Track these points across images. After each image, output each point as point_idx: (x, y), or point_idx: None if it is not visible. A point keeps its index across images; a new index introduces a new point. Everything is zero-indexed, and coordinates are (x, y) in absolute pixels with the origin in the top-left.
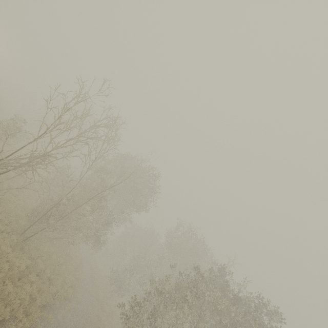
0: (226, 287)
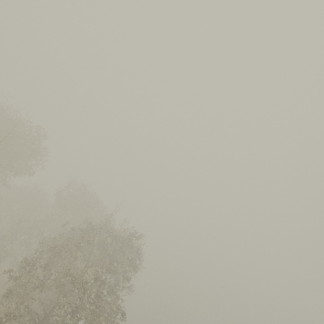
0: (111, 229)
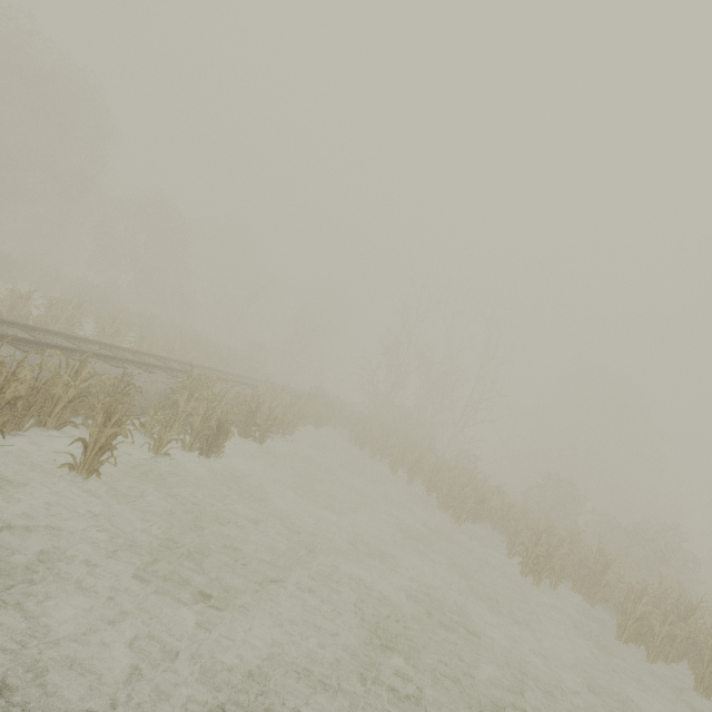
0: None
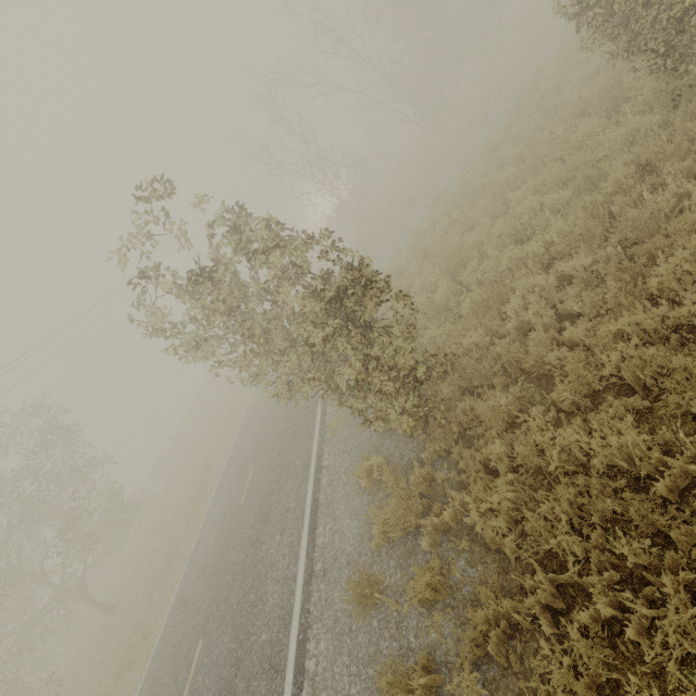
0: None
